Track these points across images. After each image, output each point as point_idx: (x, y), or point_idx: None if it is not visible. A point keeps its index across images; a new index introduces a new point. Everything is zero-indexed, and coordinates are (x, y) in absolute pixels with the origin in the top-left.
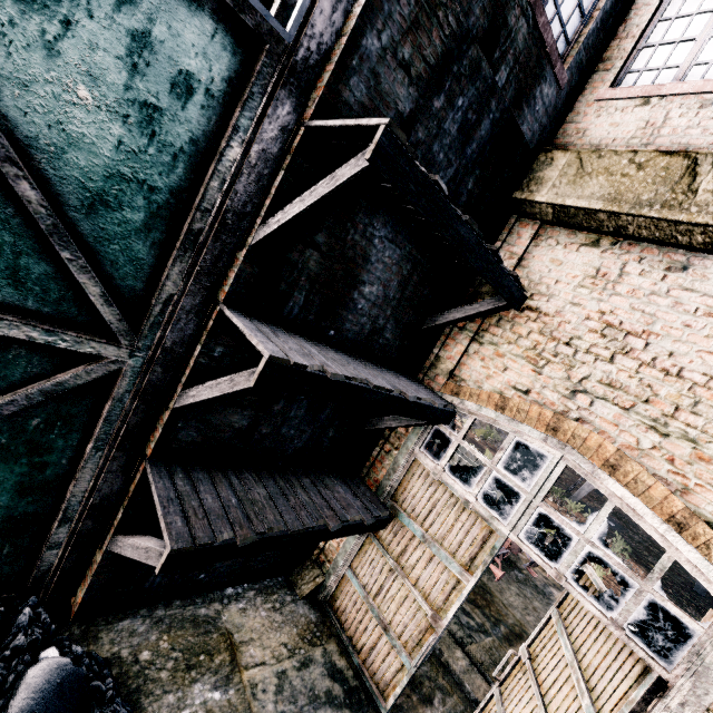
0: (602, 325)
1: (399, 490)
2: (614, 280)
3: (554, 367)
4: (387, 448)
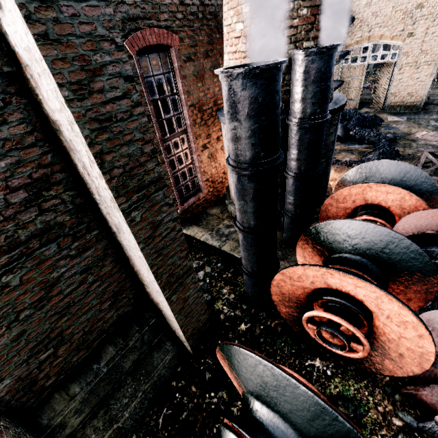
0: (371, 14)
1: (342, 77)
2: (370, 2)
3: (365, 28)
4: (335, 71)
